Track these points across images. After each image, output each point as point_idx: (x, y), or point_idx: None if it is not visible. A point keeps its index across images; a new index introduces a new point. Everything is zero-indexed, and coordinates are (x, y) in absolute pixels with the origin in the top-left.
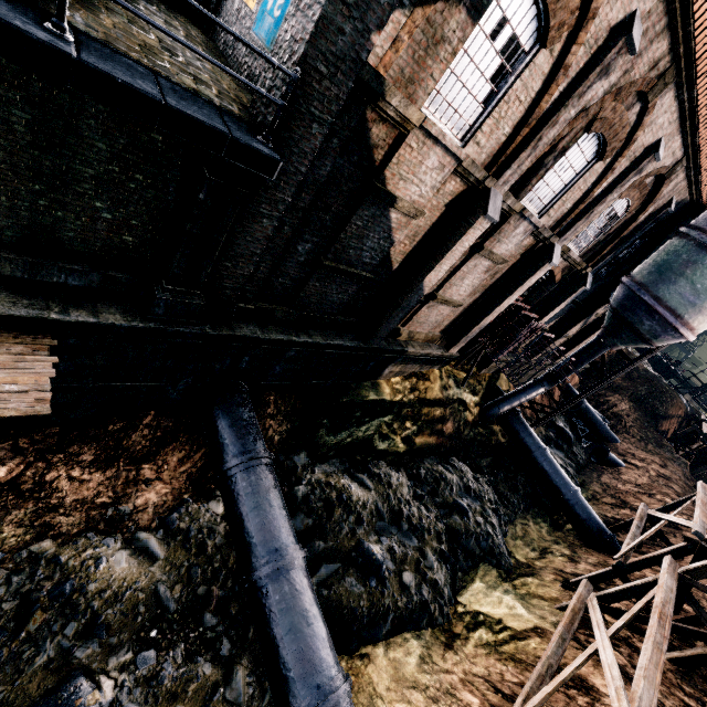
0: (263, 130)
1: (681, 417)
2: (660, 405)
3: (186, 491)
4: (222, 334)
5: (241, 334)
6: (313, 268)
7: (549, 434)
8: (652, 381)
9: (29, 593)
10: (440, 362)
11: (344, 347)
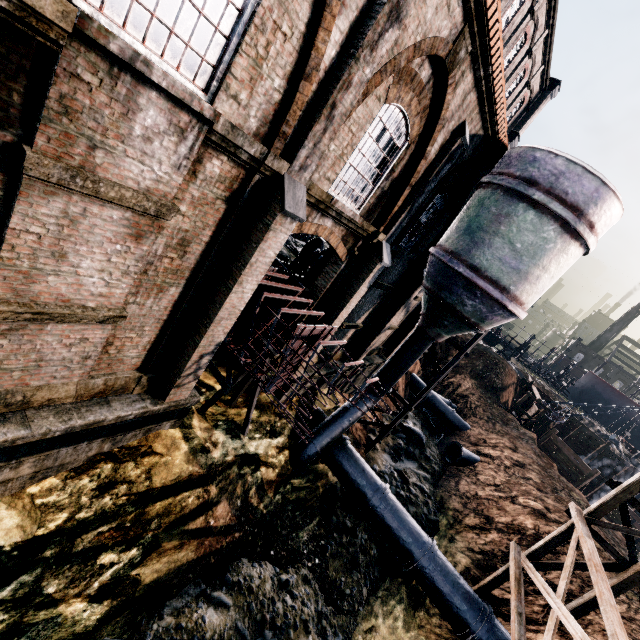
0: None
1: (514, 383)
2: (496, 378)
3: None
4: None
5: None
6: None
7: (398, 443)
8: (485, 355)
9: None
10: (163, 419)
11: None
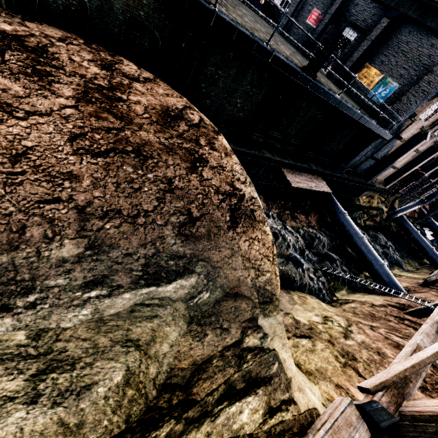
0: (384, 128)
1: None
2: None
3: (318, 224)
4: (343, 177)
5: (346, 177)
6: (367, 158)
7: None
8: None
9: (311, 236)
10: (380, 192)
11: (361, 183)
